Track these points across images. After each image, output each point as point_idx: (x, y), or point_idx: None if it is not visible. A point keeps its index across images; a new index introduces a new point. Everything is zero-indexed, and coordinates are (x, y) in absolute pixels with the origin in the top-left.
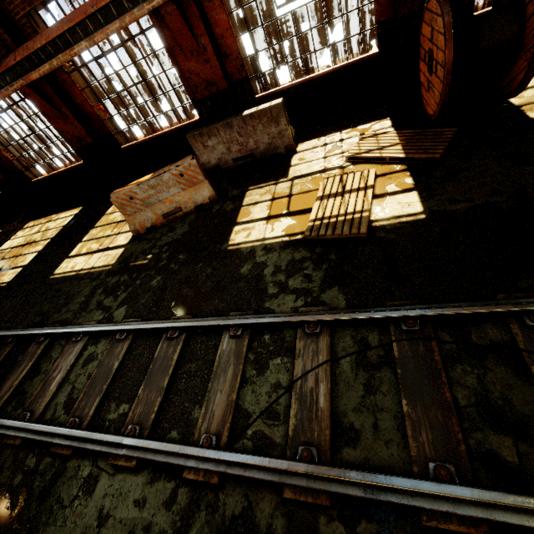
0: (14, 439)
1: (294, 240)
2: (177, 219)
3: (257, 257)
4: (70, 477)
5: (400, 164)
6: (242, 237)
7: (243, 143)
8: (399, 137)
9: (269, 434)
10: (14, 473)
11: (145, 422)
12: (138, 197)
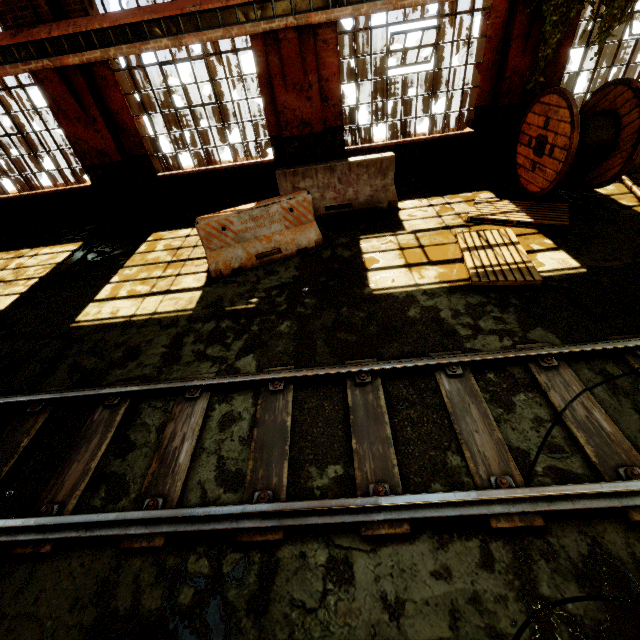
0: (147, 539)
1: (458, 286)
2: (272, 262)
3: (421, 301)
4: (296, 570)
5: (529, 228)
6: (386, 282)
7: (340, 191)
8: (516, 205)
9: (564, 467)
10: (172, 589)
11: (390, 479)
12: (233, 228)
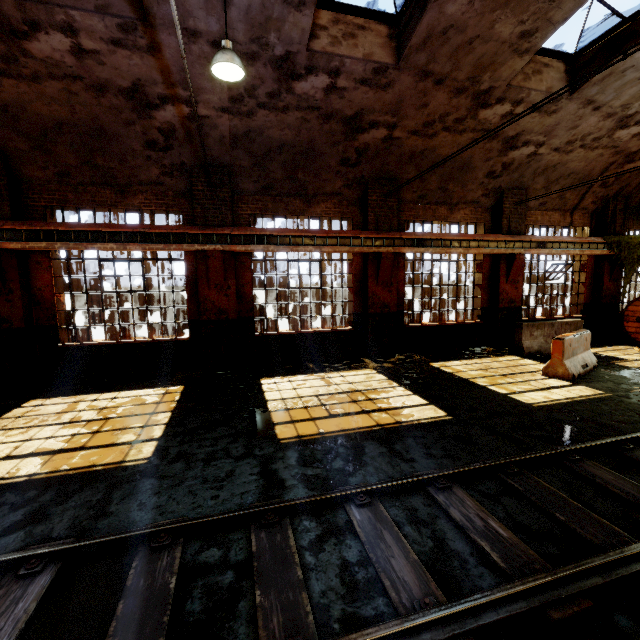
0: None
1: None
2: (587, 372)
3: None
4: None
5: None
6: None
7: None
8: None
9: None
10: None
11: None
12: (572, 346)
